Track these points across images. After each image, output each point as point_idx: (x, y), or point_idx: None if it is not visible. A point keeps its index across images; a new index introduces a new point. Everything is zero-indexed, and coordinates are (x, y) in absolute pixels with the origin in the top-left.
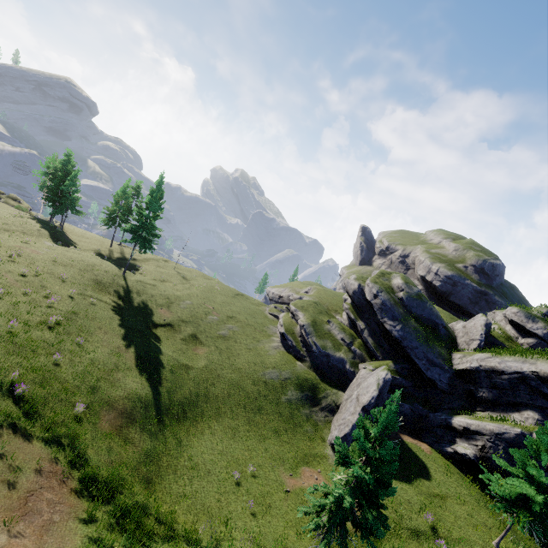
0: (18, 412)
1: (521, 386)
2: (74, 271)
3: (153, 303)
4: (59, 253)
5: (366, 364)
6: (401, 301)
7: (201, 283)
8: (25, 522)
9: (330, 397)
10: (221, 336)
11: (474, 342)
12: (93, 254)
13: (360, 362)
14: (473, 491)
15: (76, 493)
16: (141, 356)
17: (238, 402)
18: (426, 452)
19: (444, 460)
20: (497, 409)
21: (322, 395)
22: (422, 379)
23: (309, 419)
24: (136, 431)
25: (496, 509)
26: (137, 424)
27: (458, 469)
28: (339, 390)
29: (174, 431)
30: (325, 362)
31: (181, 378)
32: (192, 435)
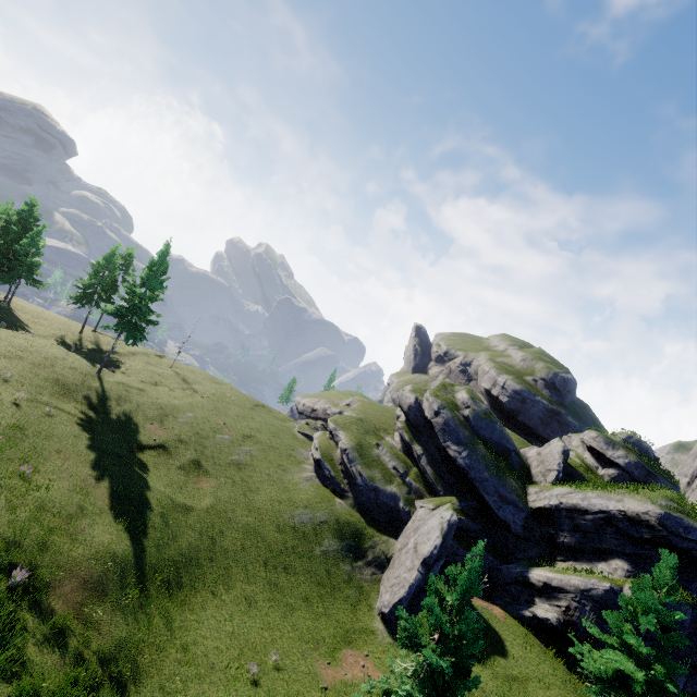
0: None
1: (607, 529)
2: (24, 365)
3: (140, 415)
4: (2, 339)
5: (425, 501)
6: (467, 421)
7: (208, 389)
8: None
9: (378, 547)
10: (234, 462)
11: (552, 474)
12: (55, 343)
13: (416, 499)
14: (558, 669)
15: None
16: (119, 493)
17: (256, 558)
18: (500, 618)
19: (522, 627)
20: (580, 558)
21: (368, 544)
22: (492, 520)
23: (352, 579)
24: (105, 611)
25: (591, 693)
26: (107, 598)
27: (538, 639)
28: (390, 536)
29: (162, 606)
30: (373, 499)
31: (175, 524)
32: (188, 611)
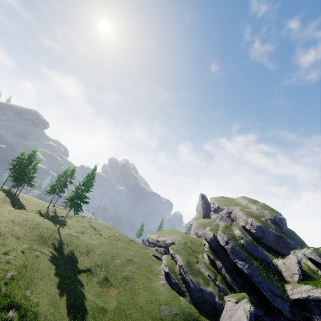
0: None
1: None
2: (26, 228)
3: (78, 252)
4: (16, 215)
5: (230, 296)
6: (243, 246)
7: (107, 233)
8: None
9: None
10: (124, 277)
11: (296, 276)
12: (38, 214)
13: (224, 295)
14: None
15: None
16: (71, 303)
17: None
18: None
19: None
20: None
21: None
22: (269, 307)
23: None
24: None
25: None
26: None
27: None
28: None
29: None
30: (200, 296)
31: None
32: None
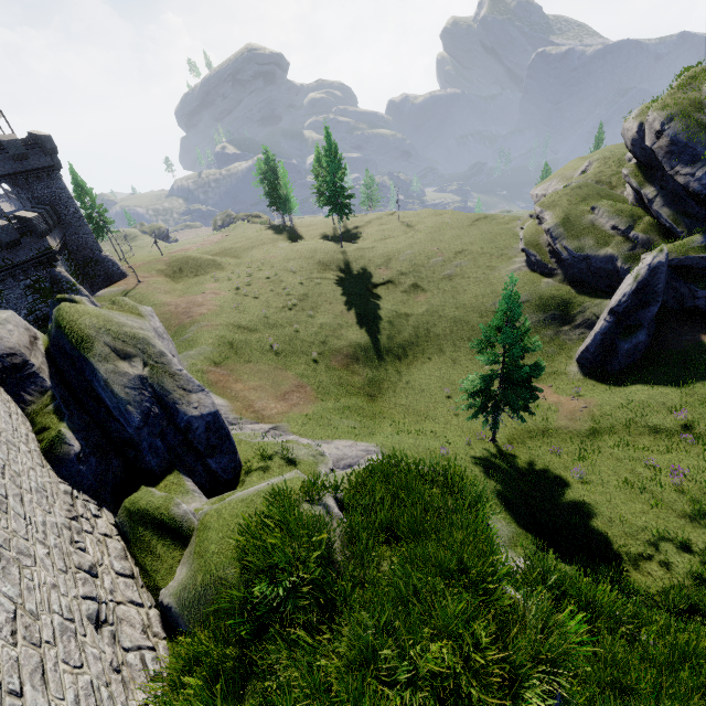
0: (278, 359)
1: None
2: (301, 261)
3: (371, 266)
4: (289, 251)
5: (650, 252)
6: None
7: (428, 225)
8: (284, 402)
9: (588, 311)
10: (445, 277)
11: None
12: (316, 240)
13: (644, 252)
14: None
15: (315, 396)
16: (361, 315)
17: (461, 337)
18: None
19: None
20: None
21: (577, 310)
22: None
23: (553, 341)
24: (360, 367)
25: None
26: (360, 362)
27: None
28: (606, 298)
29: (393, 365)
30: (584, 268)
31: (399, 325)
32: (412, 368)
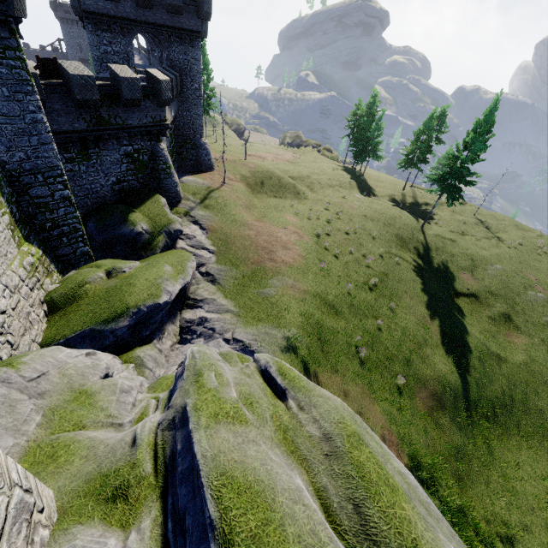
0: (362, 372)
1: None
2: (380, 225)
3: (454, 265)
4: (366, 207)
5: None
6: None
7: (514, 238)
8: None
9: None
10: None
11: None
12: (391, 204)
13: None
14: None
15: (408, 469)
16: (446, 332)
17: None
18: None
19: None
20: None
21: None
22: None
23: None
24: (445, 419)
25: None
26: (446, 411)
27: None
28: None
29: (483, 433)
30: None
31: (490, 370)
32: (504, 446)
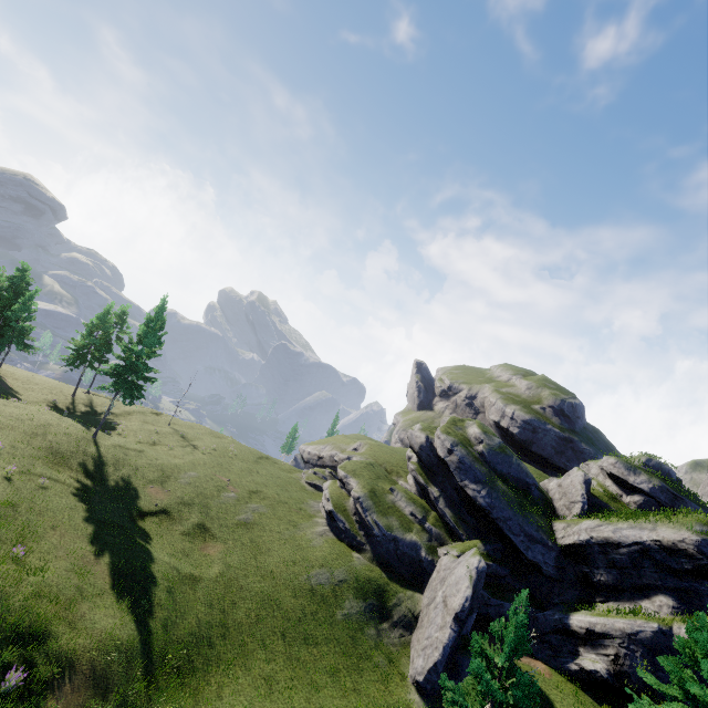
0: None
1: (644, 562)
2: (16, 435)
3: (139, 479)
4: None
5: (448, 547)
6: (482, 457)
7: (209, 444)
8: None
9: (404, 604)
10: (242, 522)
11: (576, 506)
12: (47, 408)
13: (438, 546)
14: None
15: None
16: (120, 569)
17: (273, 630)
18: (545, 675)
19: (570, 684)
20: (621, 597)
21: (393, 601)
22: (521, 563)
23: (379, 645)
24: None
25: None
26: (112, 696)
27: (589, 696)
28: (415, 590)
29: (173, 698)
30: (393, 550)
31: (183, 599)
32: (202, 701)
